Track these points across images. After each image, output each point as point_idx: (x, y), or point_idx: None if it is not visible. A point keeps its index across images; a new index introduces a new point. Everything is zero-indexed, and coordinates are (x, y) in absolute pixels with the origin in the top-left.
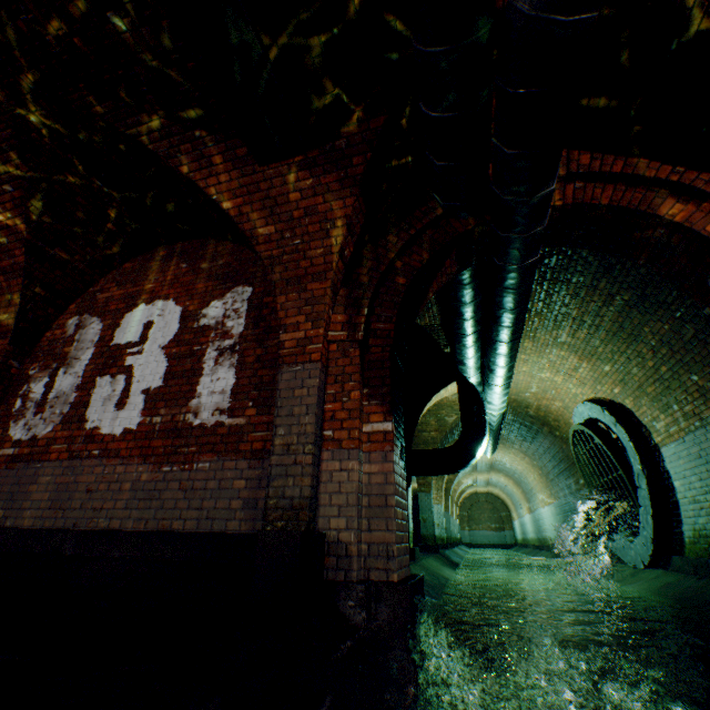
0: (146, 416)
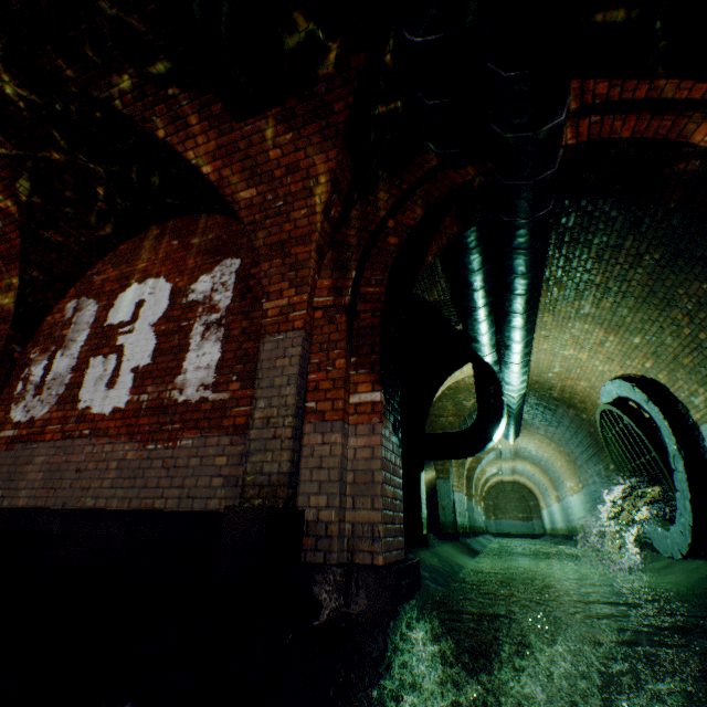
0: (134, 394)
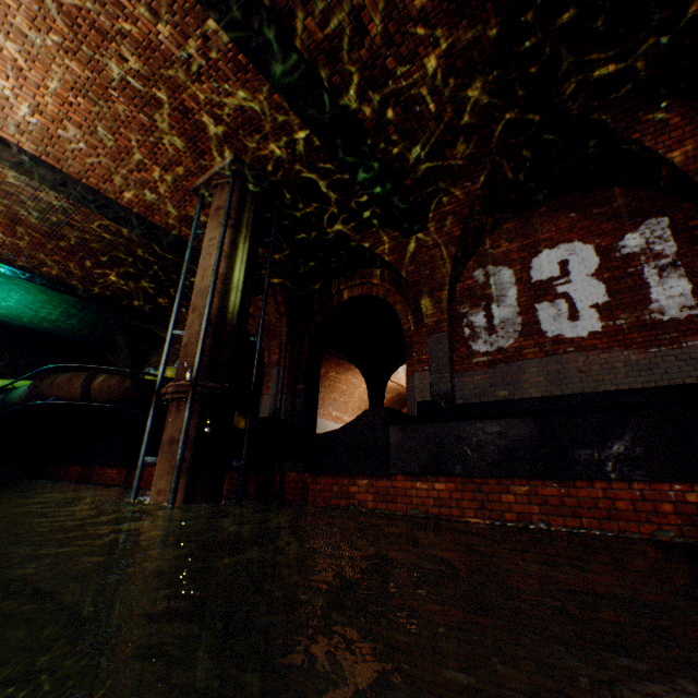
0: (606, 321)
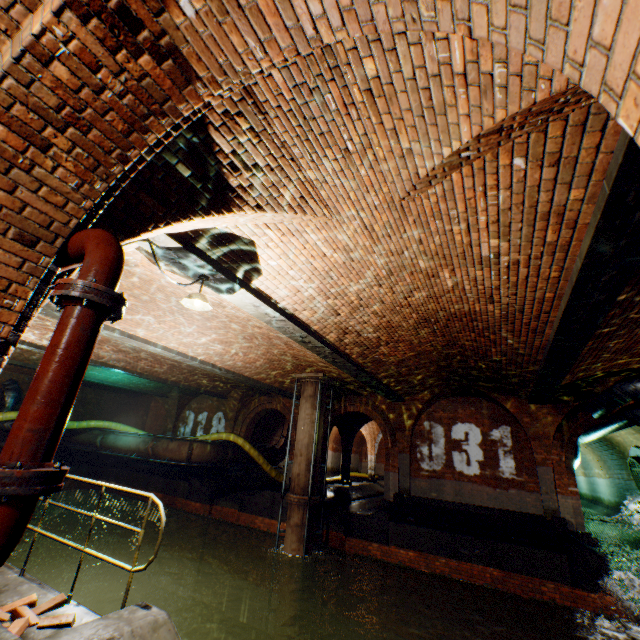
0: (481, 470)
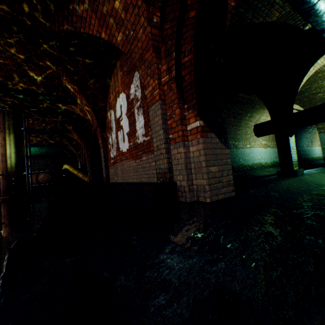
0: (129, 143)
